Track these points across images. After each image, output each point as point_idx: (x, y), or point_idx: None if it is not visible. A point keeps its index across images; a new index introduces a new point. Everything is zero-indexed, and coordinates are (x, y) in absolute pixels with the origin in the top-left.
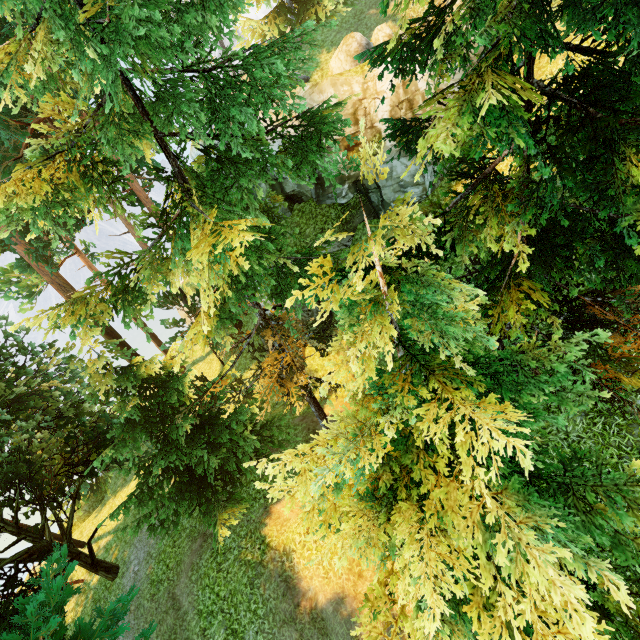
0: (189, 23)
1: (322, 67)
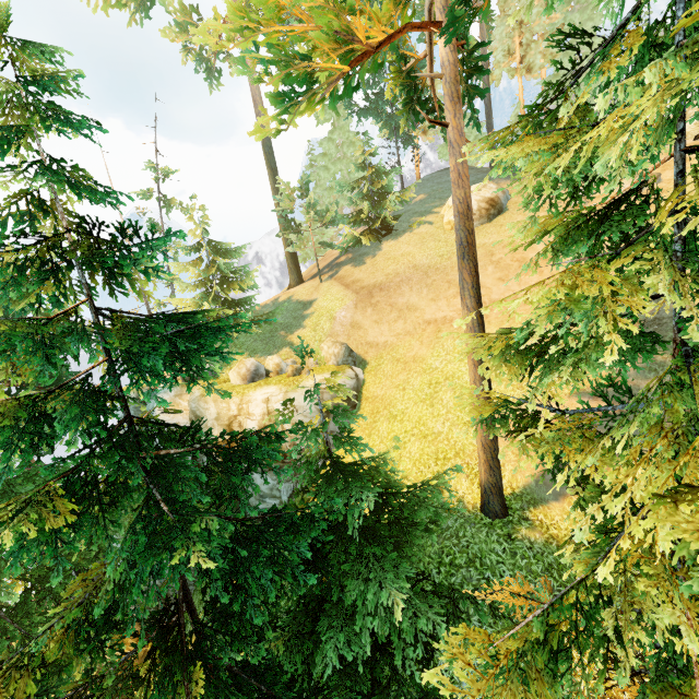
0: None
1: (232, 366)
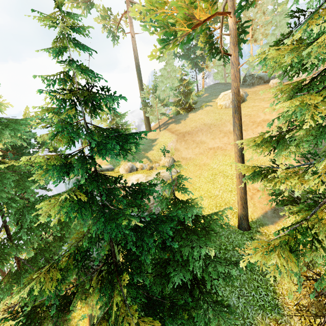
0: (27, 184)
1: (120, 166)
